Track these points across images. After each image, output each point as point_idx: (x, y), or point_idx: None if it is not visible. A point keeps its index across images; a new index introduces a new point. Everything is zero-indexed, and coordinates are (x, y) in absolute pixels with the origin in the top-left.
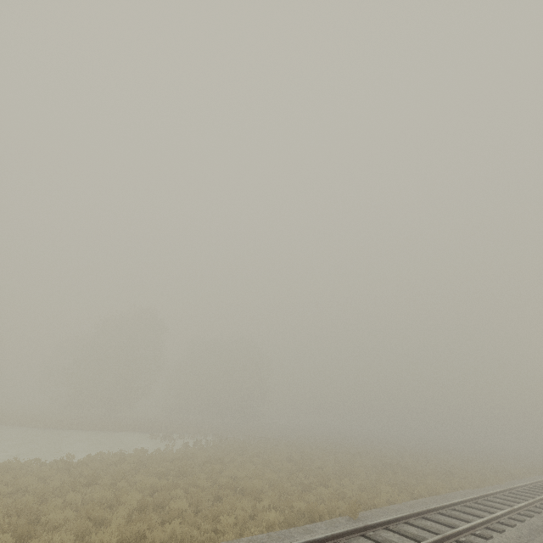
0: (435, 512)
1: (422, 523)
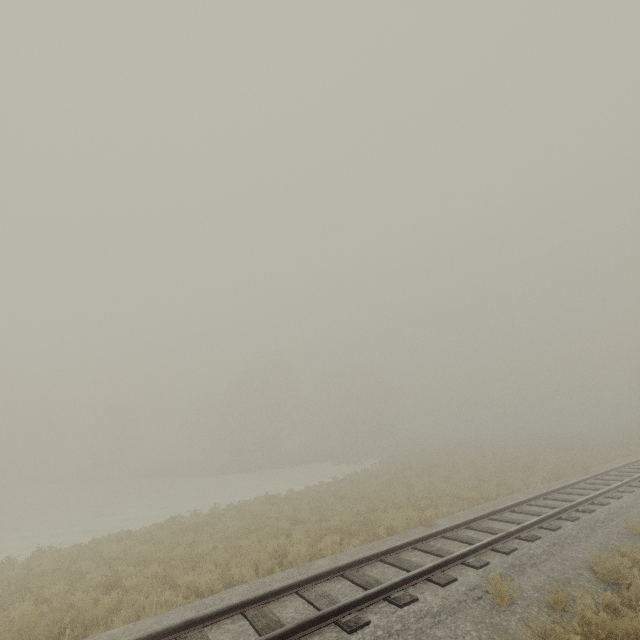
0: (638, 462)
1: (636, 467)
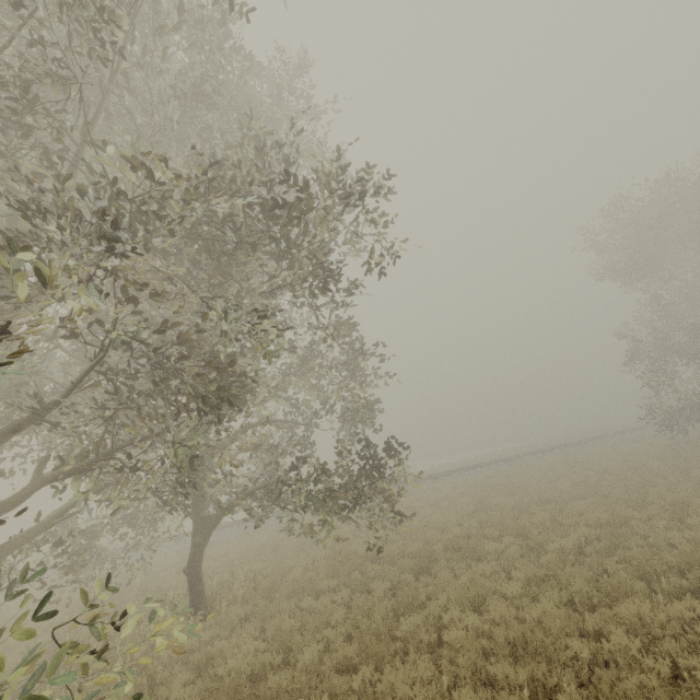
0: None
1: None
